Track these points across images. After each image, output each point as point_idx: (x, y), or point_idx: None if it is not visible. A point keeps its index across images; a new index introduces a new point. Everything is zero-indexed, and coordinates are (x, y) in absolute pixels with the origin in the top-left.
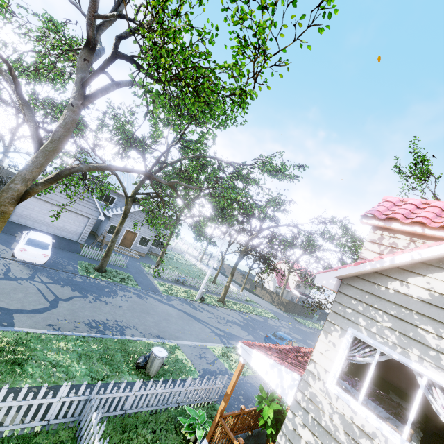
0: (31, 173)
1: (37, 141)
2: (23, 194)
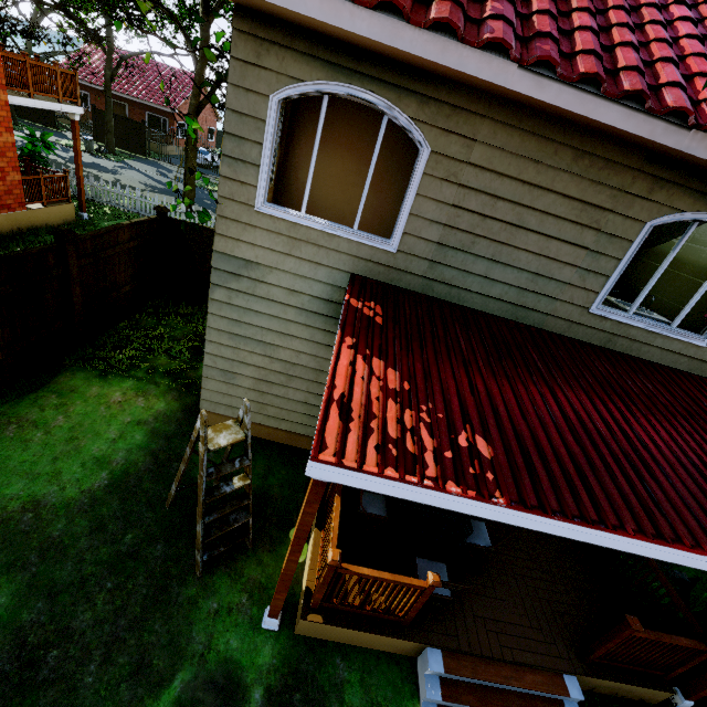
0: (196, 90)
1: (195, 66)
2: (198, 108)
